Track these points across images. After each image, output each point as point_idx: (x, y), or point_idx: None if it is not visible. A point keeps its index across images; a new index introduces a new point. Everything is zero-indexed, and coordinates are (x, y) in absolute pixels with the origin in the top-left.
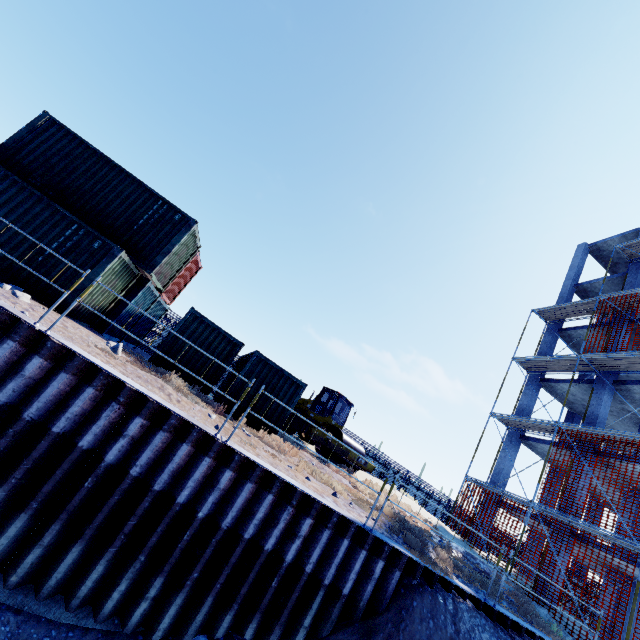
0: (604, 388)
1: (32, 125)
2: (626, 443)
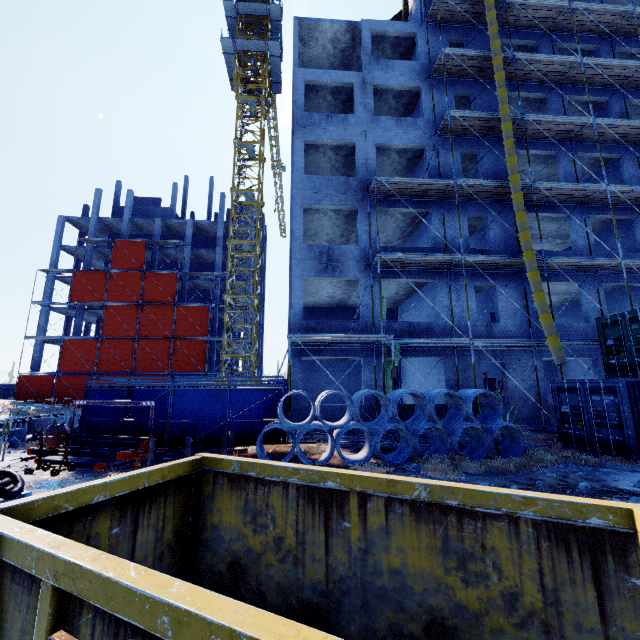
0: (81, 313)
1: None
2: (89, 341)
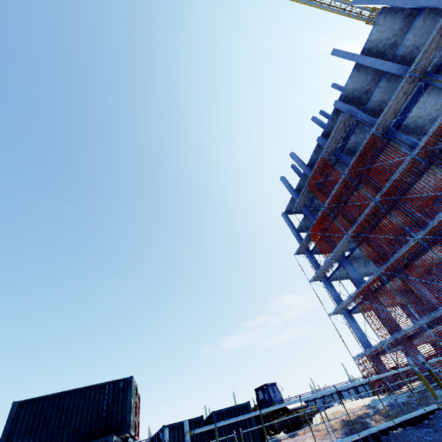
0: (346, 264)
1: (10, 418)
2: (372, 283)
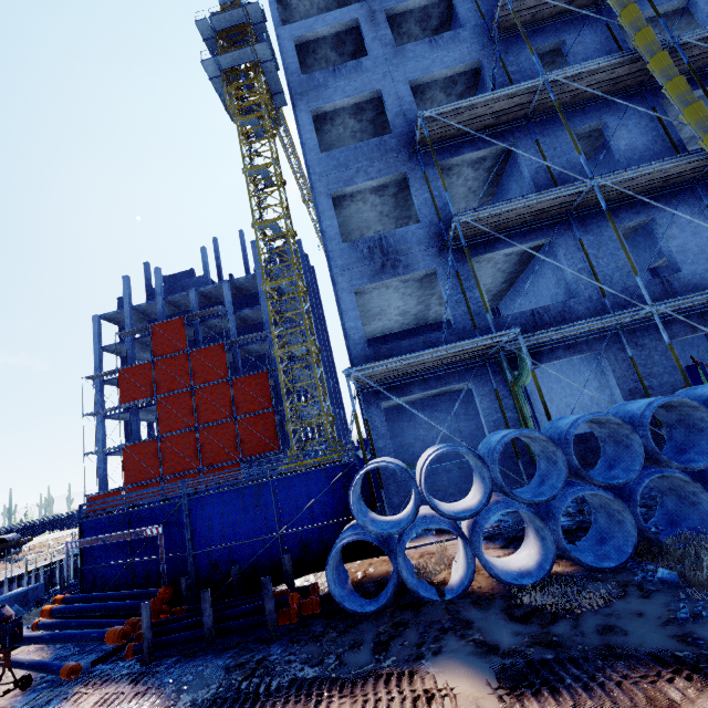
0: (135, 414)
1: None
2: (148, 443)
